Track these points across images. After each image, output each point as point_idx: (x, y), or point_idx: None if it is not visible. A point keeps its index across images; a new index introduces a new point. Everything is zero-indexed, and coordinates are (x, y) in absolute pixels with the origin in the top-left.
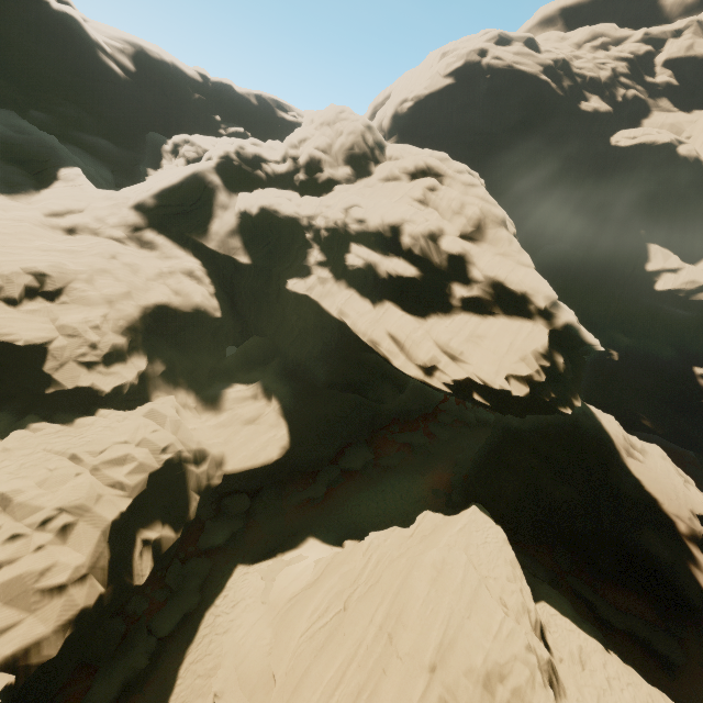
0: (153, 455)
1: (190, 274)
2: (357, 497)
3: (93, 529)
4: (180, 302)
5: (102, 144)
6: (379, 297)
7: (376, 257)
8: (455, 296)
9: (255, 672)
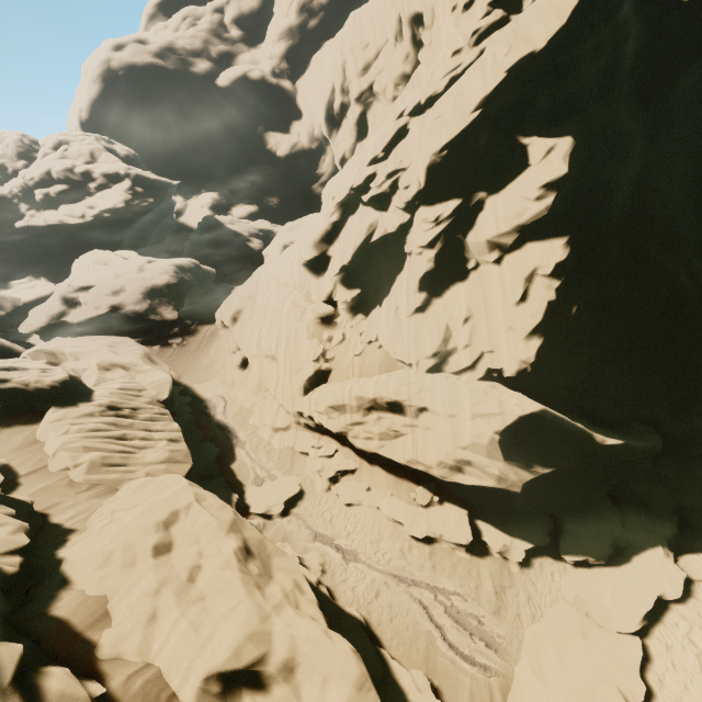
0: None
1: None
2: None
3: None
4: None
5: None
6: (58, 206)
7: (47, 190)
8: (92, 188)
9: None
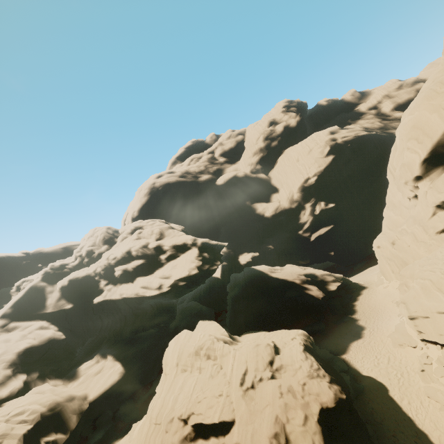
0: (40, 405)
1: (41, 328)
2: None
3: (13, 440)
4: (39, 341)
5: None
6: (134, 278)
7: (125, 266)
8: (162, 259)
9: None
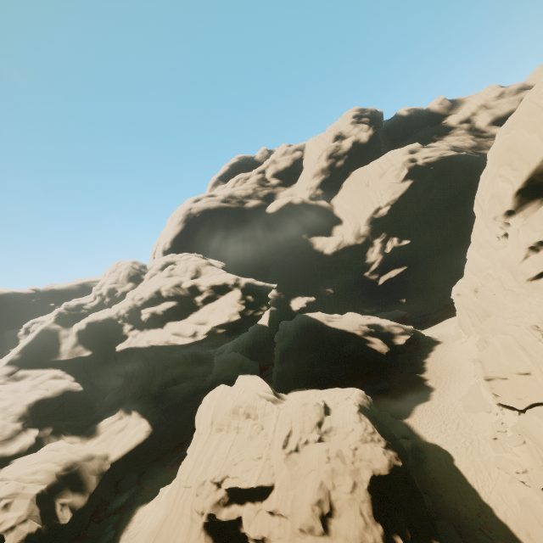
0: (55, 463)
1: (55, 377)
2: None
3: (25, 500)
4: (52, 393)
5: None
6: (164, 323)
7: (154, 308)
8: (198, 302)
9: None
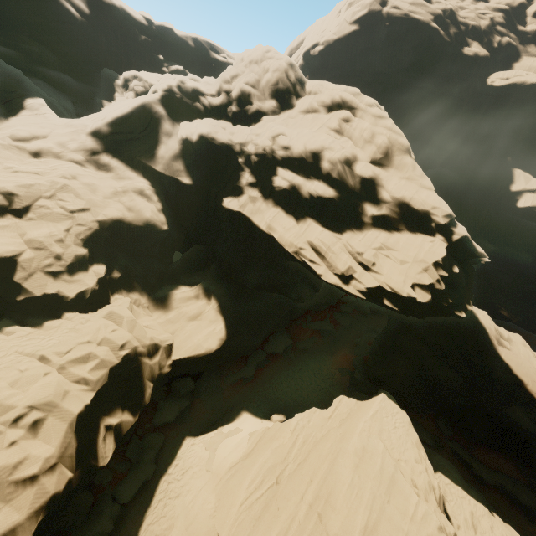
0: (112, 352)
1: (141, 192)
2: (280, 375)
3: (61, 423)
4: (133, 217)
5: (63, 78)
6: (302, 214)
7: (299, 180)
8: (366, 214)
9: (202, 533)
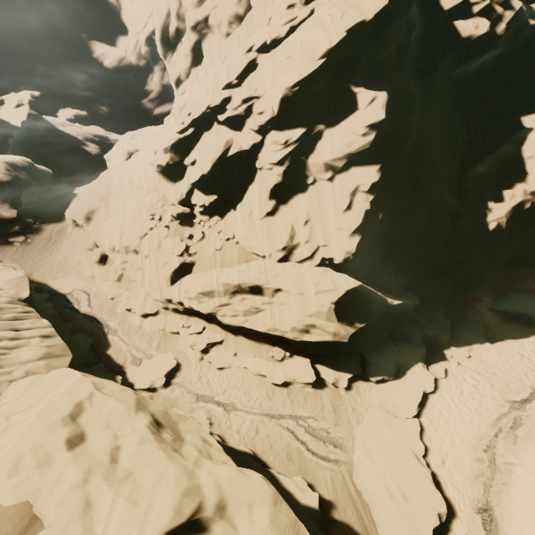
0: None
1: None
2: None
3: None
4: None
5: None
6: None
7: None
8: None
9: None
